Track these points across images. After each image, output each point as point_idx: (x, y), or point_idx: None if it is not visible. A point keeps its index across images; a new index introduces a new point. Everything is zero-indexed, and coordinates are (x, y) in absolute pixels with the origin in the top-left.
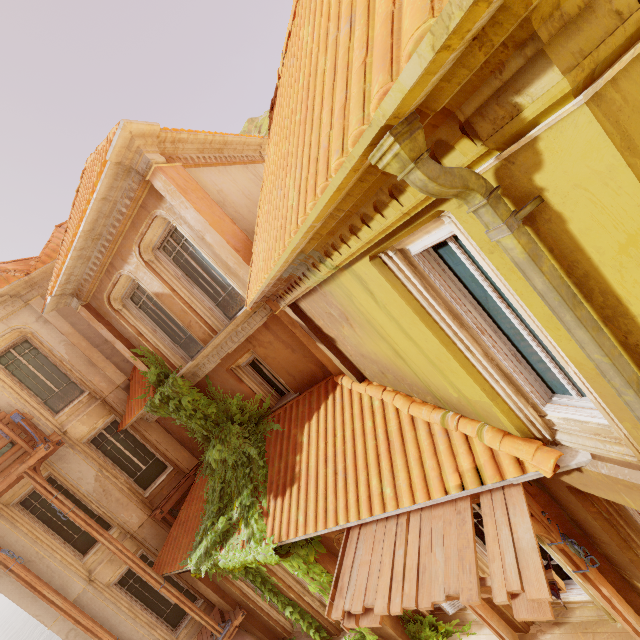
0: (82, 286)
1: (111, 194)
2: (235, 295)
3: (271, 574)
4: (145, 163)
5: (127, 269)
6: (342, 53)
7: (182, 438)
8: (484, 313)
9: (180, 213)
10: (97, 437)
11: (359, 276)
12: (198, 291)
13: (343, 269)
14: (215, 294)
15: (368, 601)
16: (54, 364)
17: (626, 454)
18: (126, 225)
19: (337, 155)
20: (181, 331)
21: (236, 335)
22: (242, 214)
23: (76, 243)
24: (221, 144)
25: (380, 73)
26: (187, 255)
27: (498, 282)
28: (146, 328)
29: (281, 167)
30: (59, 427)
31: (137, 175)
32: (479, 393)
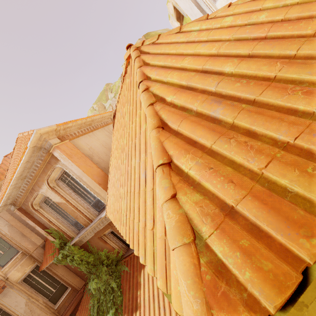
0: (16, 199)
1: (31, 159)
2: (100, 201)
3: None
4: (49, 145)
5: (41, 191)
6: (142, 190)
7: (75, 271)
8: None
9: (68, 167)
10: (26, 277)
11: None
12: (80, 199)
13: None
14: (90, 200)
15: None
16: (1, 238)
17: None
18: (40, 171)
19: (142, 260)
20: (72, 217)
21: (102, 222)
22: (102, 158)
23: (12, 183)
24: (90, 121)
25: (160, 277)
26: (74, 182)
27: None
28: (53, 217)
29: (118, 171)
30: (4, 276)
31: (45, 150)
32: None
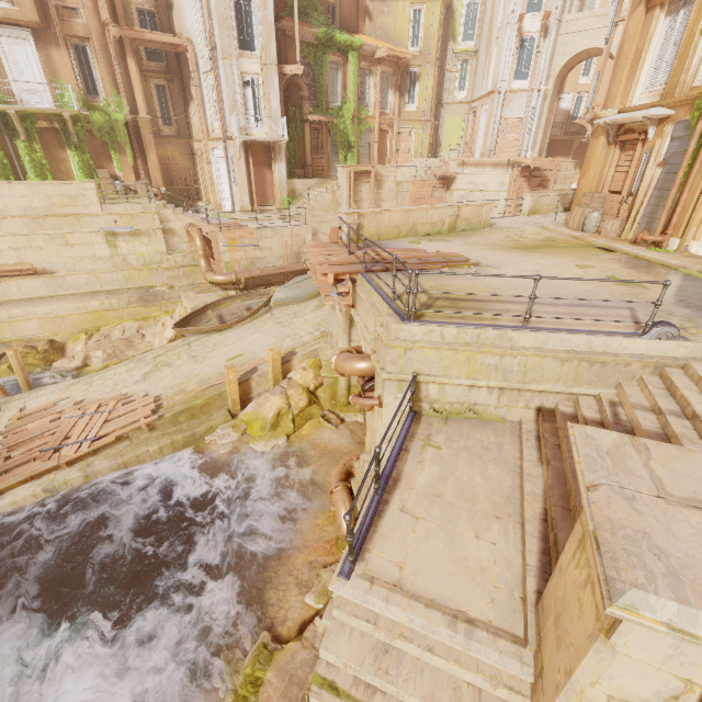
0: None
1: None
2: None
3: (327, 66)
4: None
5: None
6: None
7: None
8: (413, 27)
9: None
10: None
11: (405, 5)
12: None
13: (403, 2)
14: None
15: (394, 50)
16: None
17: (418, 54)
18: None
19: None
20: None
21: None
22: None
23: None
24: None
25: None
26: None
27: (423, 17)
28: None
29: None
30: None
31: None
32: (407, 39)
